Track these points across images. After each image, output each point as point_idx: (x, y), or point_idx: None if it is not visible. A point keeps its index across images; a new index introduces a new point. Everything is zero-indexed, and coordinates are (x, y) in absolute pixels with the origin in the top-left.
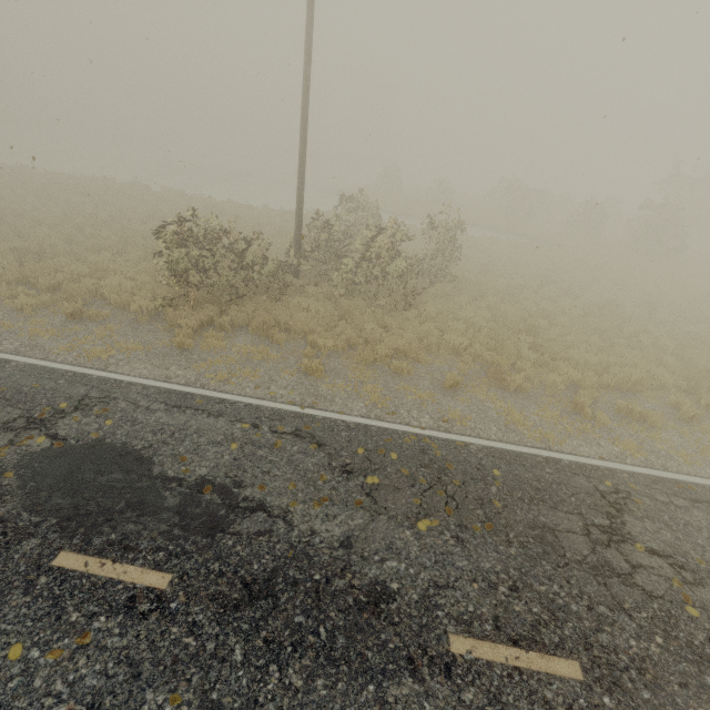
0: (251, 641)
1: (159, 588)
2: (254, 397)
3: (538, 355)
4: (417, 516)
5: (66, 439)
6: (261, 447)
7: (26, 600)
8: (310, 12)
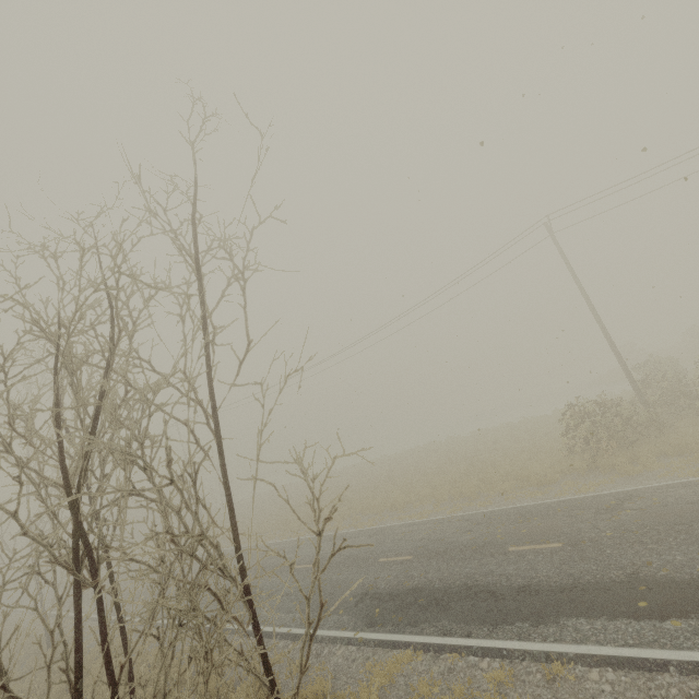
0: None
1: None
2: None
3: None
4: None
5: (641, 508)
6: None
7: None
8: (579, 285)
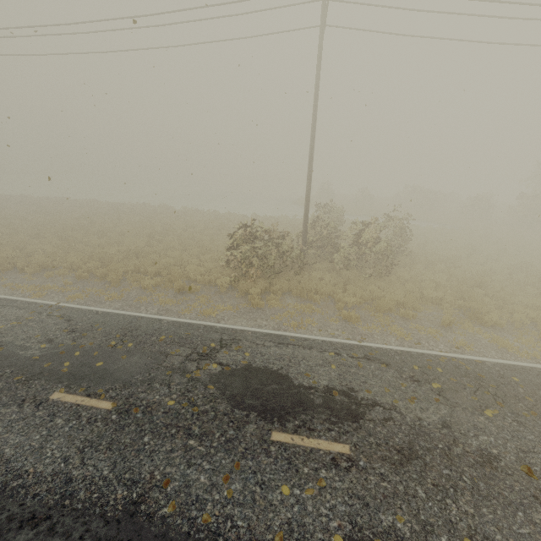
0: (424, 485)
1: (345, 453)
2: (323, 336)
3: (496, 301)
4: (480, 407)
5: (228, 365)
6: (350, 367)
7: (270, 460)
8: (316, 104)
